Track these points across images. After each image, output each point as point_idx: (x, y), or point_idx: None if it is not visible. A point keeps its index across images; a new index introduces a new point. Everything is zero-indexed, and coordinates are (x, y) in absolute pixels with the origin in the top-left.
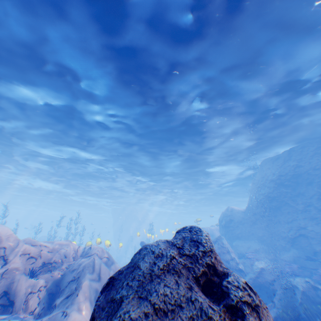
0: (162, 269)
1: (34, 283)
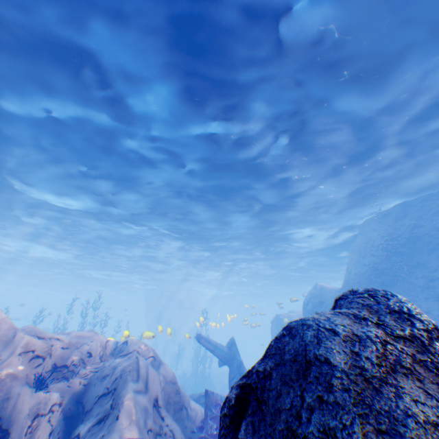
0: (380, 365)
1: (43, 398)
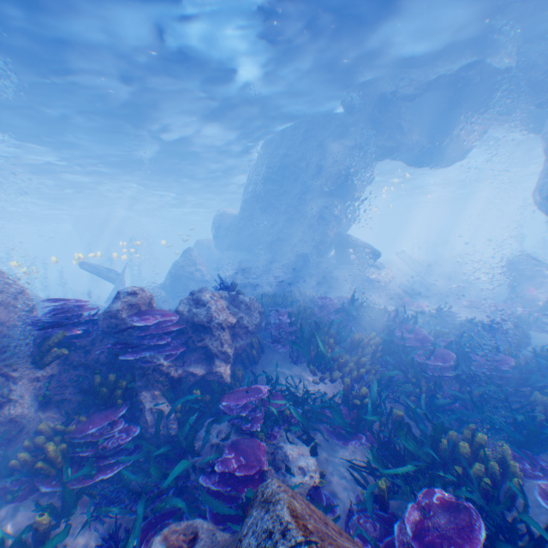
0: None
1: None
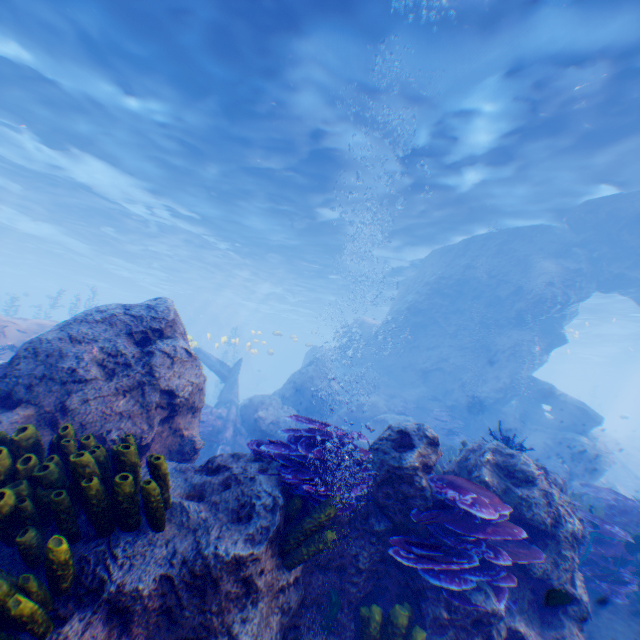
0: (98, 320)
1: None
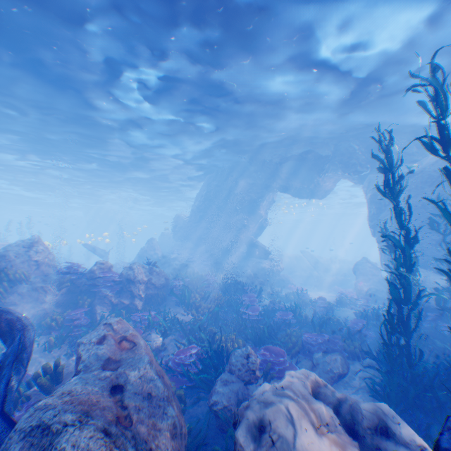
0: (14, 244)
1: None
